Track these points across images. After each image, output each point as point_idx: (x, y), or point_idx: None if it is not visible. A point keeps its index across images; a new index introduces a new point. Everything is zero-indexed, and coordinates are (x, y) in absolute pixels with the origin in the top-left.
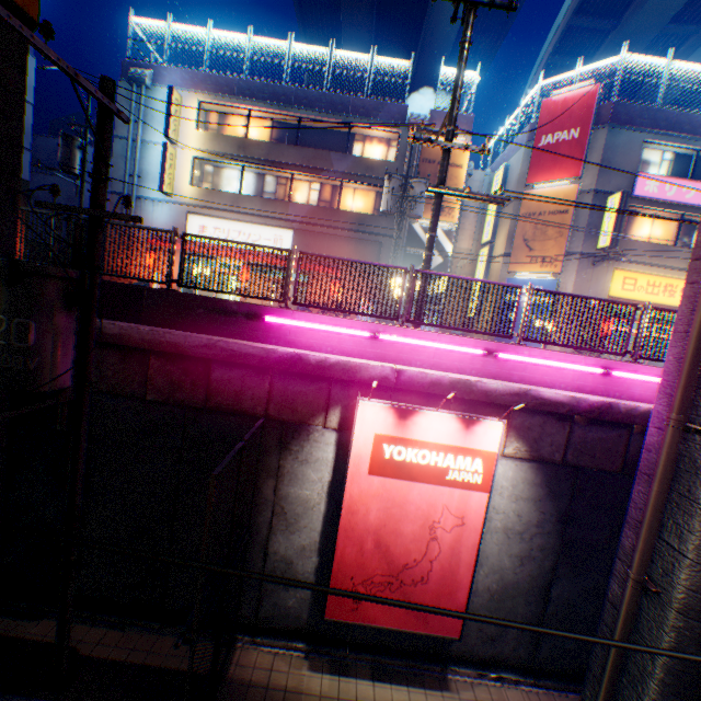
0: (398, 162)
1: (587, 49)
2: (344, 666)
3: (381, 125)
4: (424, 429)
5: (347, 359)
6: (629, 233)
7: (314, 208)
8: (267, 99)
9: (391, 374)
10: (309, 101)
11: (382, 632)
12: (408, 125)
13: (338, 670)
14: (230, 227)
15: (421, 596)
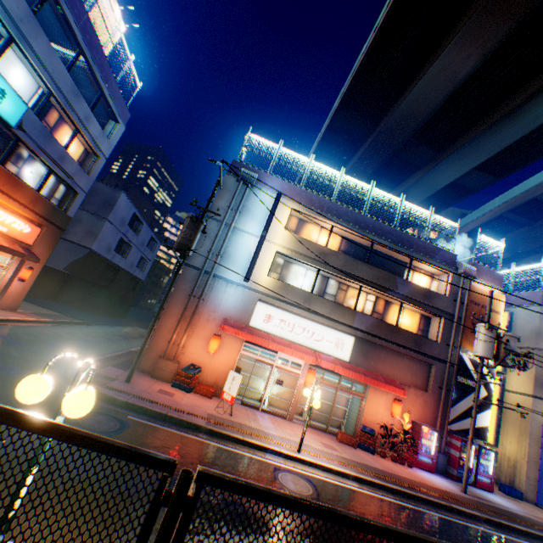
0: (448, 296)
1: (503, 229)
2: None
3: (436, 264)
4: None
5: None
6: None
7: (378, 321)
8: (349, 221)
9: None
10: (382, 231)
11: None
12: (456, 269)
13: None
14: (295, 321)
15: None
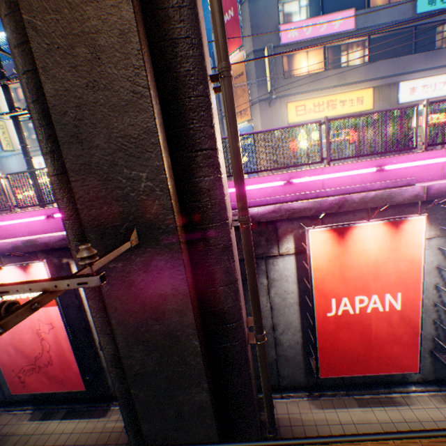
0: None
1: None
2: (51, 414)
3: None
4: (4, 279)
5: None
6: (293, 73)
7: None
8: None
9: None
10: None
11: (72, 391)
12: None
13: (46, 417)
14: None
15: (55, 371)
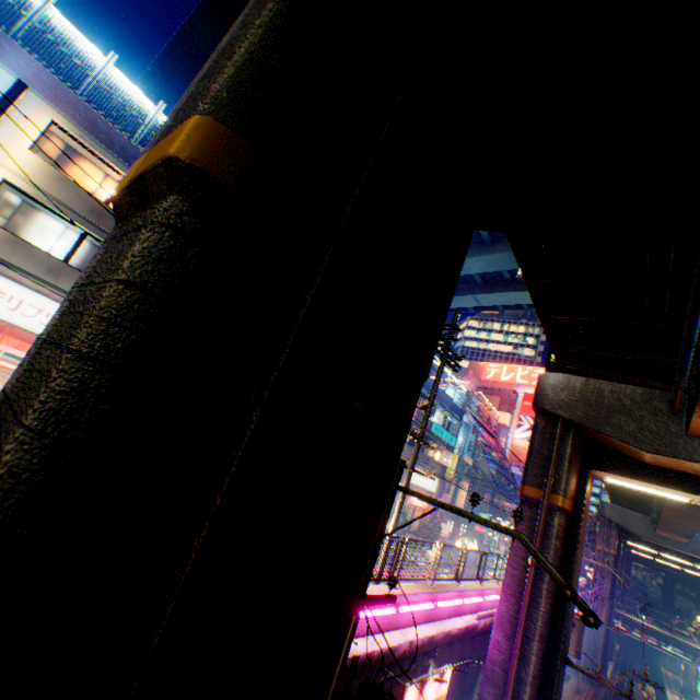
0: None
1: None
2: None
3: None
4: (427, 693)
5: (392, 643)
6: None
7: None
8: None
9: (408, 645)
10: None
11: None
12: None
13: None
14: (27, 297)
15: None
